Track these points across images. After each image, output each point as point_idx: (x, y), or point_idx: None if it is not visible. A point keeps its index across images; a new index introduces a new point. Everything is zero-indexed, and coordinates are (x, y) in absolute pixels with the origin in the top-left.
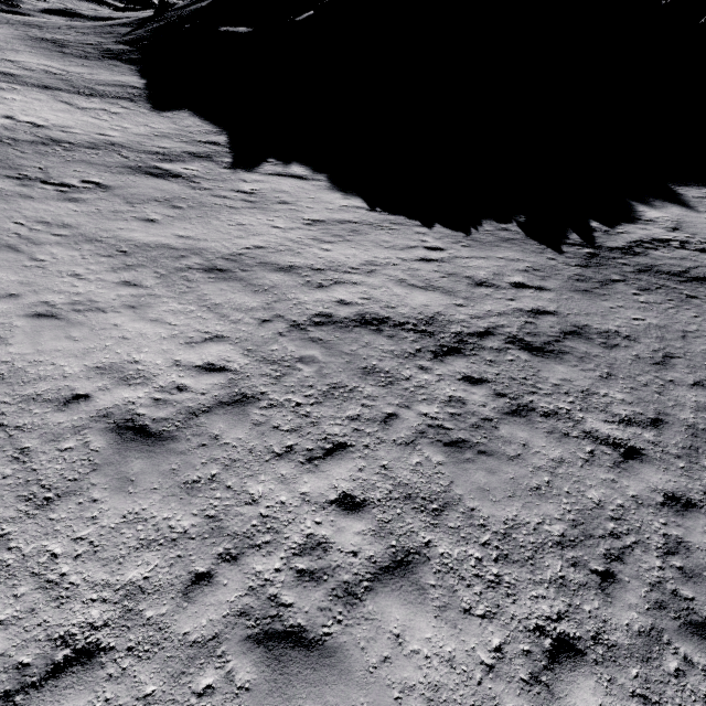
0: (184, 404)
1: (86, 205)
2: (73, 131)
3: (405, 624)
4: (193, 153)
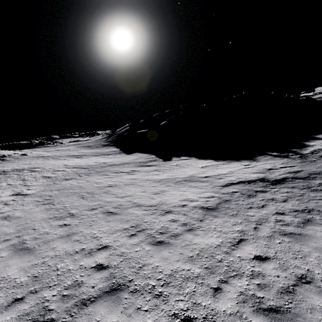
0: (212, 203)
1: (137, 174)
2: (114, 162)
3: (321, 229)
4: (150, 160)
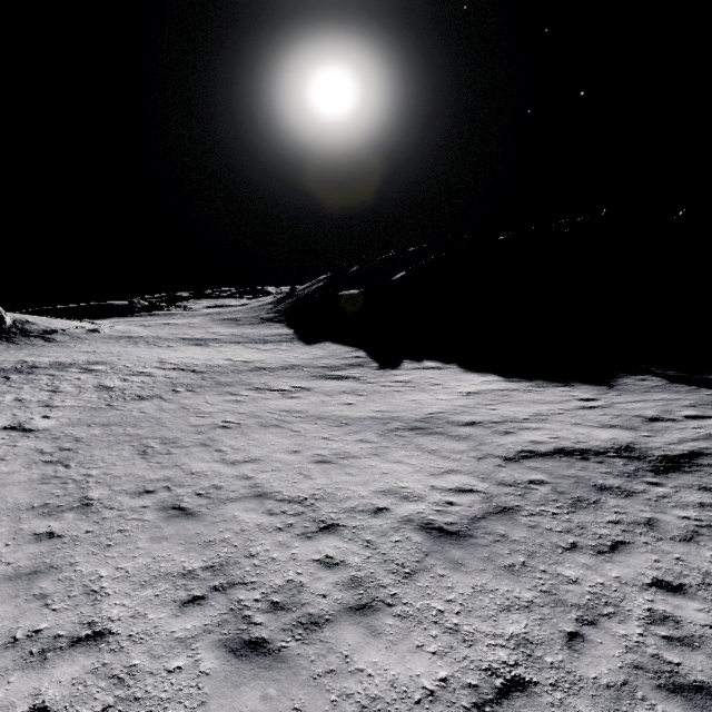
0: (461, 513)
1: (303, 399)
2: (268, 362)
3: None
4: (349, 364)
